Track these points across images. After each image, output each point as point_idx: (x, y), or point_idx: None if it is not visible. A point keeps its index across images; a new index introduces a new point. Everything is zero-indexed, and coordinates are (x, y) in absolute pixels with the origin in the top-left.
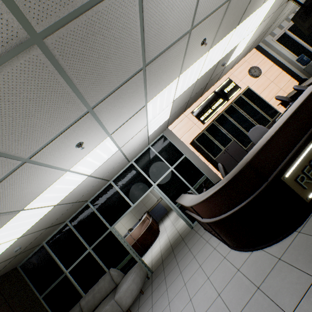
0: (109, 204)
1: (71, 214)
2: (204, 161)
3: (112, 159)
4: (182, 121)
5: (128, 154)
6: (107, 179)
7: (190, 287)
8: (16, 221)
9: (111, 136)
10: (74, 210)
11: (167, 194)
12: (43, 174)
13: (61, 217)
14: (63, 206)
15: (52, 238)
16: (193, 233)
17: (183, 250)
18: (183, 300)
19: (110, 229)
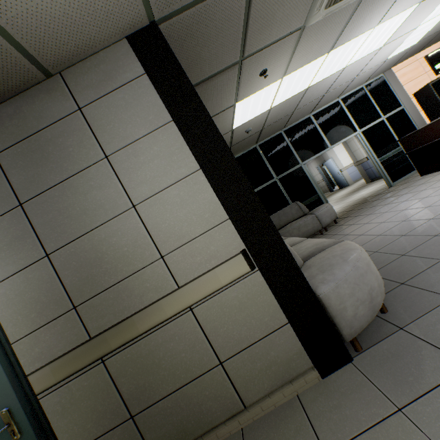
0: (304, 139)
1: (267, 135)
2: (425, 120)
3: (362, 62)
4: (410, 65)
5: (358, 75)
6: (315, 106)
7: (437, 186)
8: (312, 67)
9: (415, 7)
10: (273, 131)
11: (371, 145)
12: (387, 4)
13: (271, 127)
14: (298, 101)
15: (239, 158)
16: (398, 186)
17: (390, 193)
18: (431, 190)
19: (301, 164)
